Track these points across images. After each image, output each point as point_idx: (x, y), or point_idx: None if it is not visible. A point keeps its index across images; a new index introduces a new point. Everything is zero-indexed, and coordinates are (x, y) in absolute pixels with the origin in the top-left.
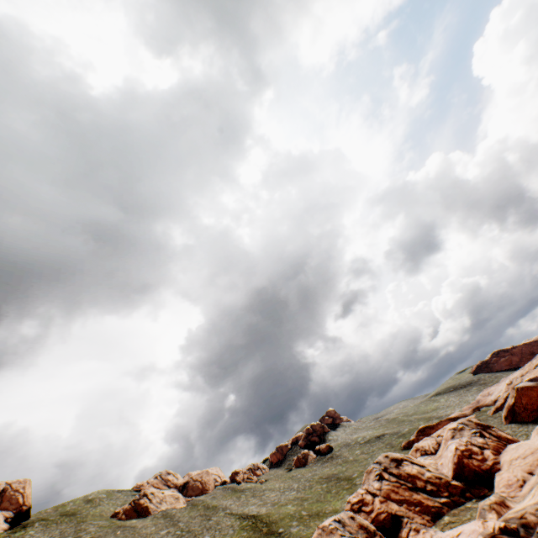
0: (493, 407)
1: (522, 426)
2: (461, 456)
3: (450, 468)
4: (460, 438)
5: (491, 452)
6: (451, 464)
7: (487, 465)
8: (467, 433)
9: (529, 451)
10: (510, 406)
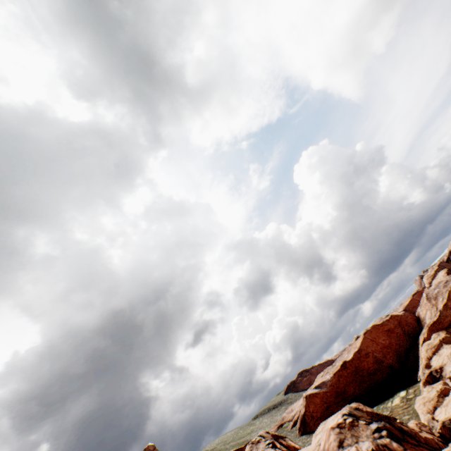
0: (292, 420)
1: (310, 436)
2: None
3: None
4: None
5: None
6: None
7: None
8: (263, 445)
9: None
10: (302, 415)
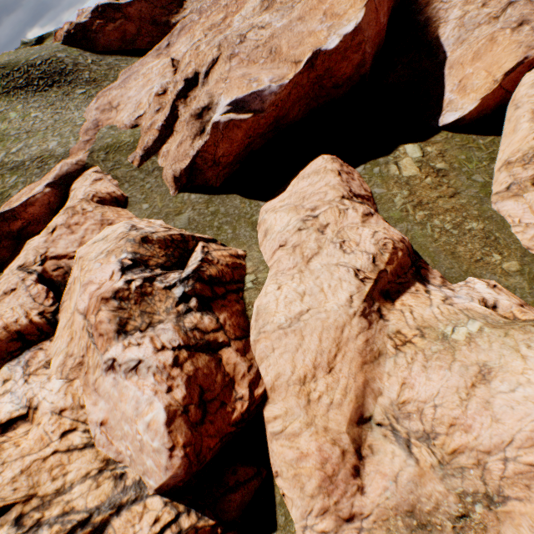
0: (142, 148)
1: (213, 200)
2: (194, 440)
3: (161, 483)
4: (151, 333)
5: (239, 352)
6: (166, 478)
7: (244, 401)
8: (166, 305)
9: (330, 342)
10: (192, 159)
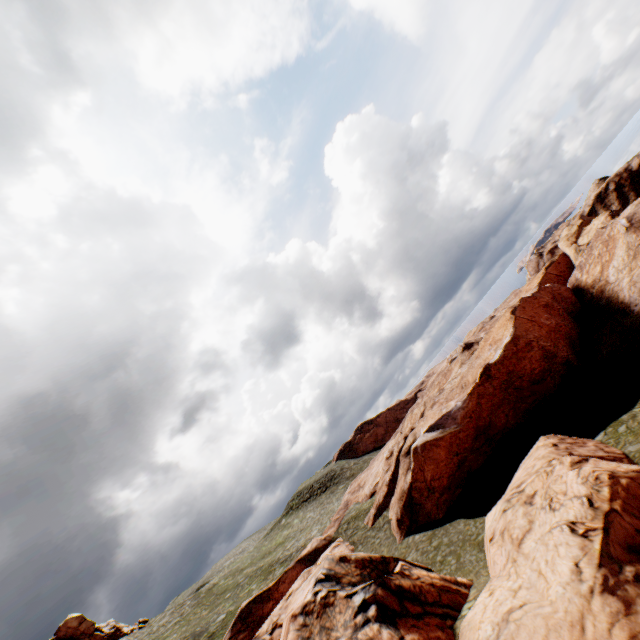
0: (374, 506)
1: (435, 533)
2: None
3: None
4: None
5: None
6: None
7: None
8: (344, 616)
9: None
10: (407, 493)
